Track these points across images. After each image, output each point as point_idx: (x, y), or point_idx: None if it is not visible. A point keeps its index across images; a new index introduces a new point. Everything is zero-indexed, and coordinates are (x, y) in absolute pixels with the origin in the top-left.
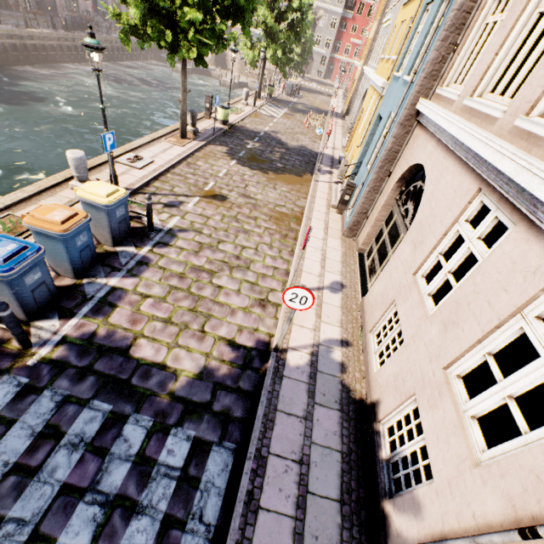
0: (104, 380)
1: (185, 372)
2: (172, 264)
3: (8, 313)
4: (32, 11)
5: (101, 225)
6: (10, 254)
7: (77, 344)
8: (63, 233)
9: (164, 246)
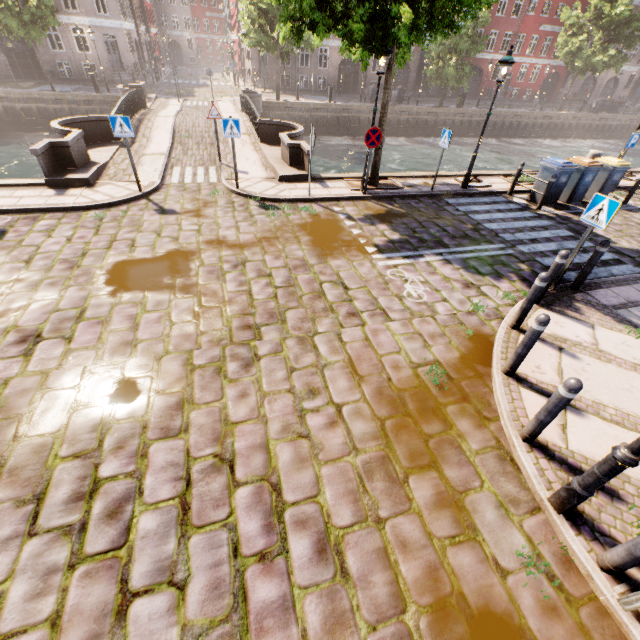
0: (571, 228)
1: (621, 245)
2: (634, 219)
3: (553, 181)
4: (571, 99)
5: (596, 183)
6: (565, 162)
7: (561, 217)
8: (587, 167)
9: (631, 212)
